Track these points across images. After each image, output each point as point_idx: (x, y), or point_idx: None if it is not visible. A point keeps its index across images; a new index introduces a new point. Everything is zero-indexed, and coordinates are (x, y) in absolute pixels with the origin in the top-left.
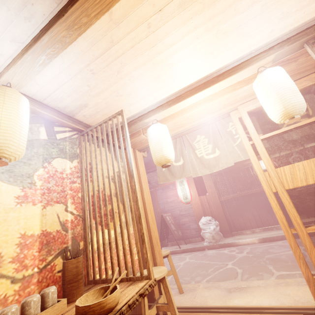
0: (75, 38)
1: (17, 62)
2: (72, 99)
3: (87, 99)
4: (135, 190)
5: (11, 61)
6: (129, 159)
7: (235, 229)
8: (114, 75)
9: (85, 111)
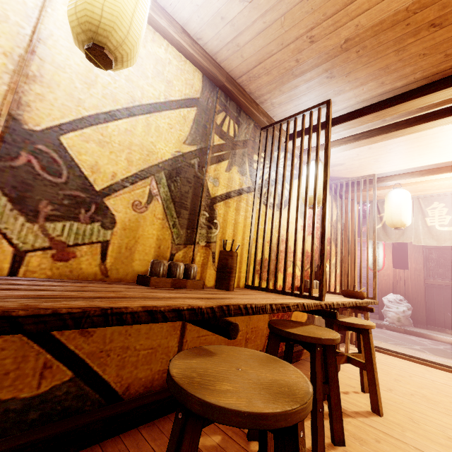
0: (383, 141)
1: (334, 147)
2: (336, 160)
3: (348, 161)
4: (374, 242)
5: (322, 141)
6: (374, 218)
7: (434, 323)
8: (385, 150)
9: (336, 168)
